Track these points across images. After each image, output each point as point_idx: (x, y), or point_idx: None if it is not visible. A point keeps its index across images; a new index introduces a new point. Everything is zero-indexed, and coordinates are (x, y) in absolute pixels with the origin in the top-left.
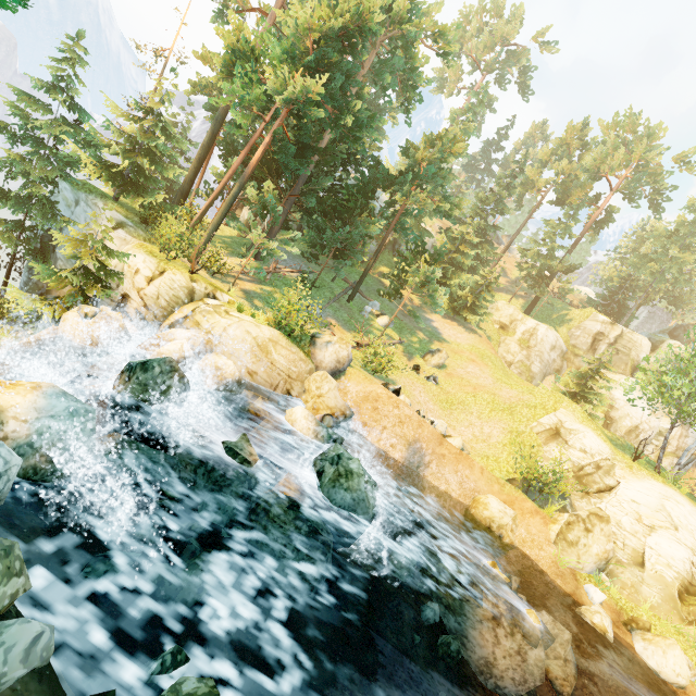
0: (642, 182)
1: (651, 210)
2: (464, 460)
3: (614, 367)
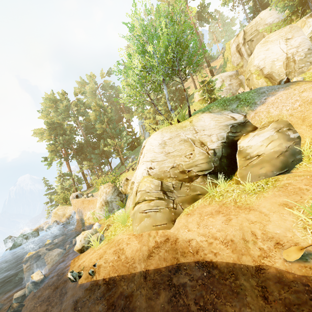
0: None
1: None
2: (90, 202)
3: None
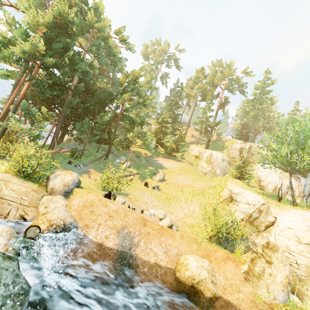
0: (233, 84)
1: (242, 94)
2: (166, 232)
3: (254, 161)
